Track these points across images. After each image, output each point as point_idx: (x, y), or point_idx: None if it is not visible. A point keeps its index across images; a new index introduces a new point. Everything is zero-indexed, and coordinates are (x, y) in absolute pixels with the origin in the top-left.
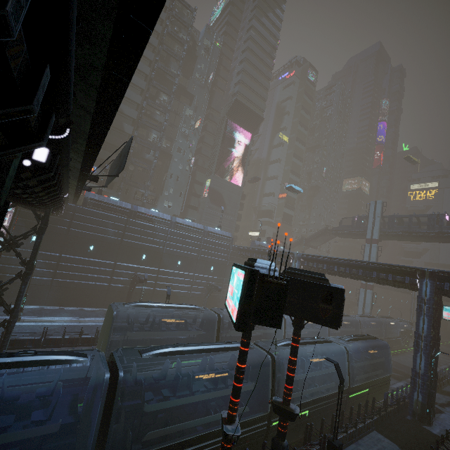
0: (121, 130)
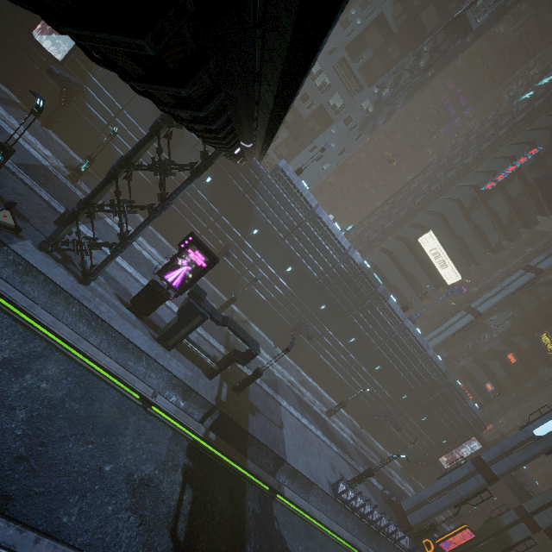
0: (535, 370)
